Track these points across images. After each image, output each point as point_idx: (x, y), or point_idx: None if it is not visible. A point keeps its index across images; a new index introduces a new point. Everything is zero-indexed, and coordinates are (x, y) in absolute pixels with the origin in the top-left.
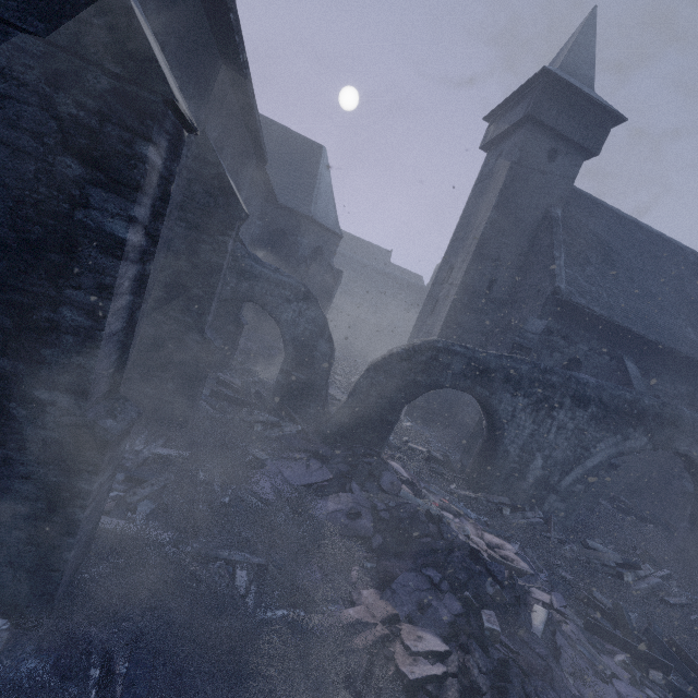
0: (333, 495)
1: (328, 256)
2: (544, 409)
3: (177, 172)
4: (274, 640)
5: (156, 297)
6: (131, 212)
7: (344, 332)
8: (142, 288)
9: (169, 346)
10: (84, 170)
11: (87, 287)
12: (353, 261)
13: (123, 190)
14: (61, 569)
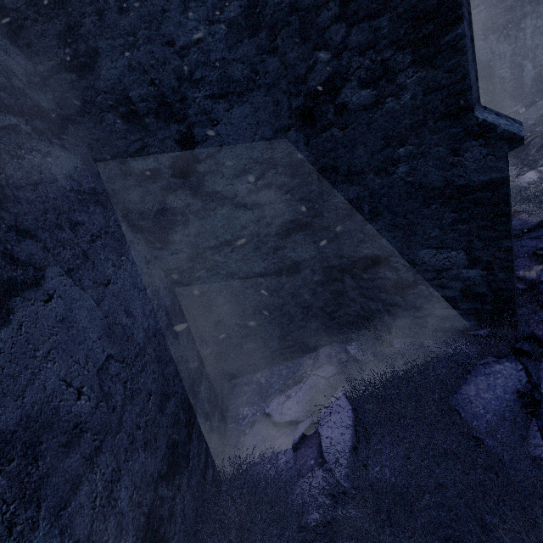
0: None
1: None
2: (513, 29)
3: None
4: None
5: None
6: None
7: None
8: None
9: None
10: None
11: None
12: None
13: None
14: None
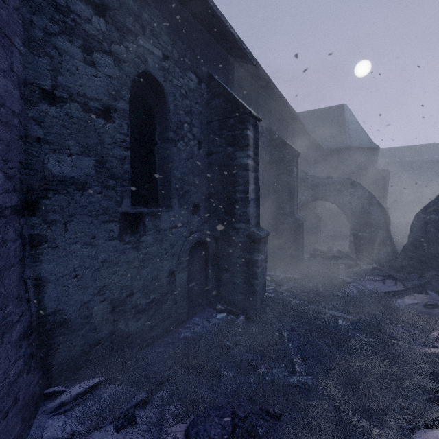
0: (408, 296)
1: (372, 165)
2: None
3: (263, 149)
4: (363, 340)
5: (269, 206)
6: (247, 153)
7: (413, 217)
8: (258, 183)
9: (280, 227)
10: (233, 148)
11: (241, 184)
12: (402, 163)
13: (244, 148)
14: (256, 294)
